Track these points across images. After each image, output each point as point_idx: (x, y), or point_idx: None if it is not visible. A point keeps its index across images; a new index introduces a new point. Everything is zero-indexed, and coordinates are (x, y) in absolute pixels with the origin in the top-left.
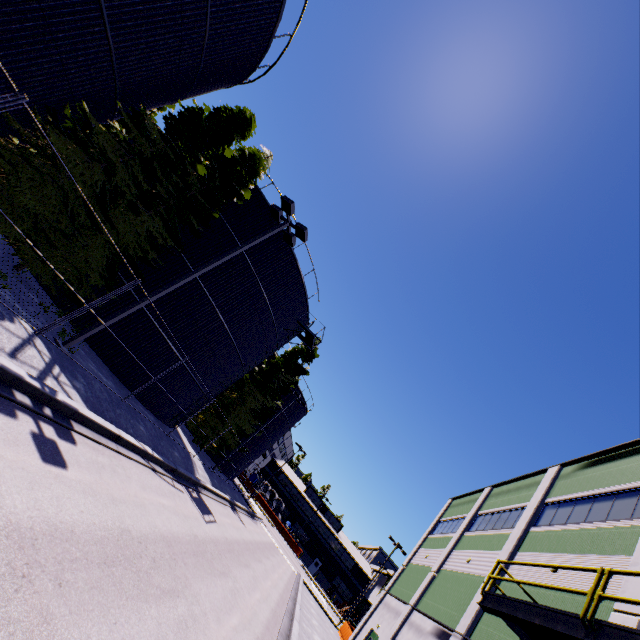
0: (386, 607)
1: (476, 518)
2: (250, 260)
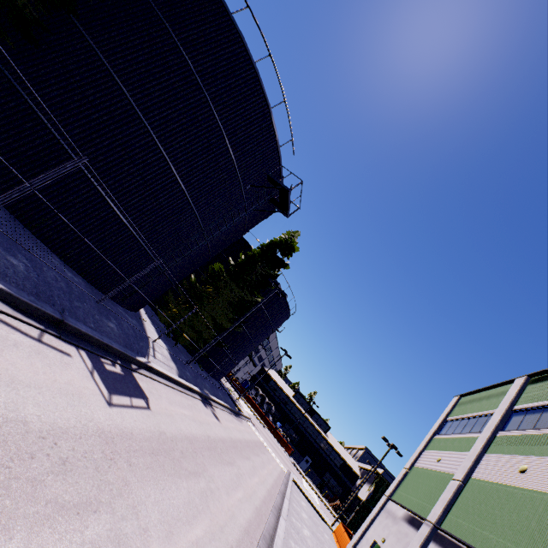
0: (390, 517)
1: (511, 414)
2: (194, 67)
